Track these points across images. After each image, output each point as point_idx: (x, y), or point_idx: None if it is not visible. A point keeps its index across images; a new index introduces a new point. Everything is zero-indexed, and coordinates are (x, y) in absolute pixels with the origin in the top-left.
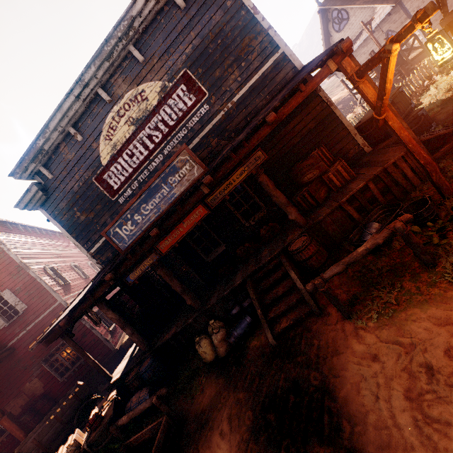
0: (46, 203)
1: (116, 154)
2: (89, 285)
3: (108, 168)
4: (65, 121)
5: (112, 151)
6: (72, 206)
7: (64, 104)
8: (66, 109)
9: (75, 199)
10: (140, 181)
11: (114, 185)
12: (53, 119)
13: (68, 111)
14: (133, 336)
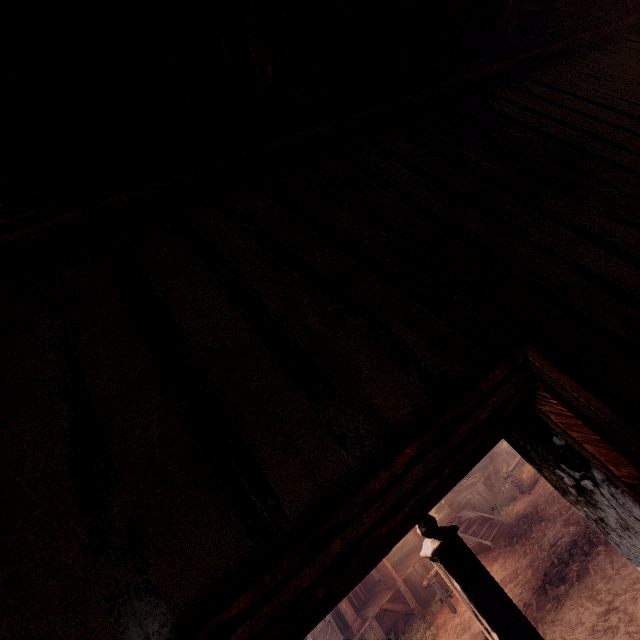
0: None
1: None
2: None
3: None
4: None
5: None
6: None
7: None
8: None
9: None
10: None
11: None
12: None
13: None
14: None
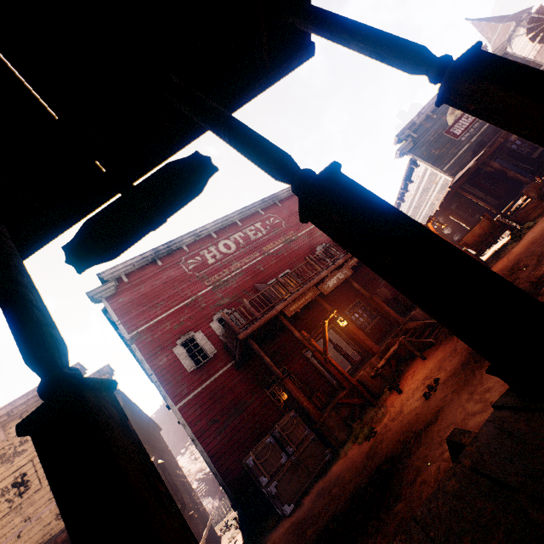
0: (411, 150)
1: (457, 120)
2: (462, 170)
3: (452, 126)
4: (428, 110)
5: (454, 119)
6: (429, 148)
7: (430, 102)
8: (431, 104)
9: (431, 145)
10: (474, 128)
11: (457, 133)
12: (423, 109)
13: (430, 106)
14: (517, 174)
